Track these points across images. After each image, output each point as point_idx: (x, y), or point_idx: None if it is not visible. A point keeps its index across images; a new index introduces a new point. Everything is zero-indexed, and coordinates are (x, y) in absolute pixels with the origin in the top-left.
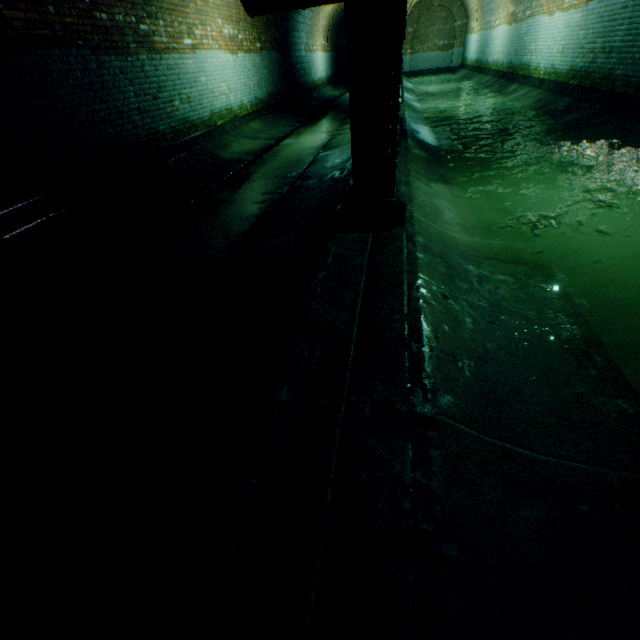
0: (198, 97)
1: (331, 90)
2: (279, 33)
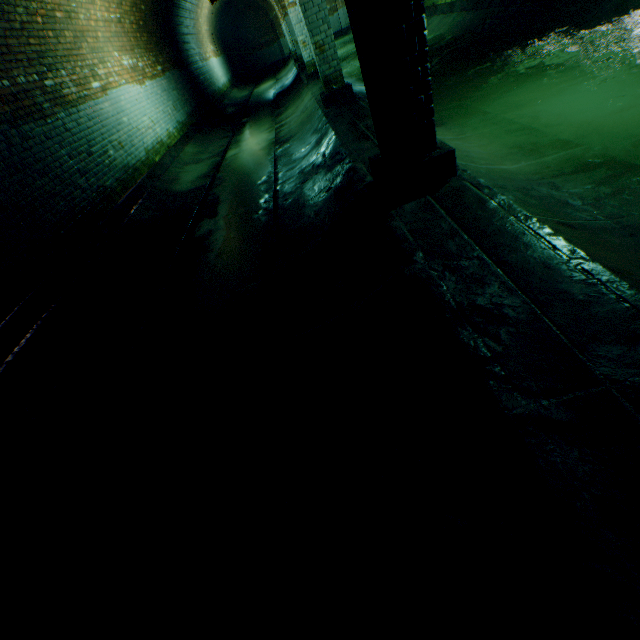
0: (128, 139)
1: (238, 92)
2: (172, 50)
